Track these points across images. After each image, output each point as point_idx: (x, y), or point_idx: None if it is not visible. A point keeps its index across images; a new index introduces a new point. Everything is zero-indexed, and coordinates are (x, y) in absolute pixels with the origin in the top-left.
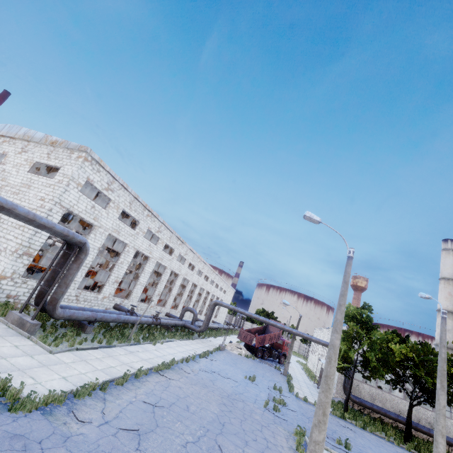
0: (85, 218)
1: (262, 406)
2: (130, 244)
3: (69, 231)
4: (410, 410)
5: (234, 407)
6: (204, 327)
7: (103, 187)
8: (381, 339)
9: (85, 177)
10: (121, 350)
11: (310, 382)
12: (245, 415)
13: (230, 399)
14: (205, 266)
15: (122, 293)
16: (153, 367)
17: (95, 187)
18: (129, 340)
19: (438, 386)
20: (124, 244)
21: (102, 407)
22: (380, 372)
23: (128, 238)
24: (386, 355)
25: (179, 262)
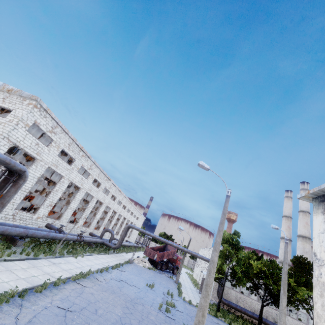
0: (29, 152)
1: (157, 308)
2: (65, 176)
3: (11, 160)
4: (262, 309)
5: (135, 309)
6: (118, 244)
7: (48, 130)
8: (245, 257)
9: (33, 120)
10: (46, 261)
11: (194, 288)
12: (143, 316)
13: (132, 303)
14: (124, 198)
15: (55, 215)
16: (72, 276)
17: (41, 129)
18: (55, 253)
19: (281, 292)
20: (60, 176)
21: (18, 312)
22: (243, 281)
23: (64, 171)
24: (247, 269)
25: (104, 194)
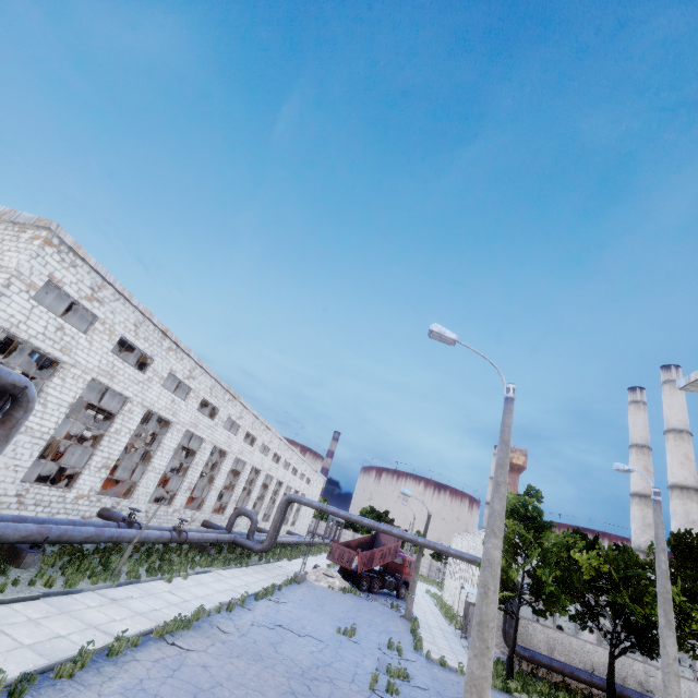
0: (44, 348)
1: (366, 687)
2: (135, 398)
3: None
4: (612, 664)
5: (312, 696)
6: (268, 542)
7: (83, 295)
8: (559, 545)
9: (45, 273)
10: (94, 597)
11: (449, 628)
12: None
13: (305, 680)
14: (274, 438)
15: (121, 488)
16: (156, 628)
17: (67, 294)
18: (117, 575)
19: (661, 622)
20: (124, 399)
21: None
22: (561, 602)
23: (131, 387)
24: (567, 572)
25: (228, 432)
